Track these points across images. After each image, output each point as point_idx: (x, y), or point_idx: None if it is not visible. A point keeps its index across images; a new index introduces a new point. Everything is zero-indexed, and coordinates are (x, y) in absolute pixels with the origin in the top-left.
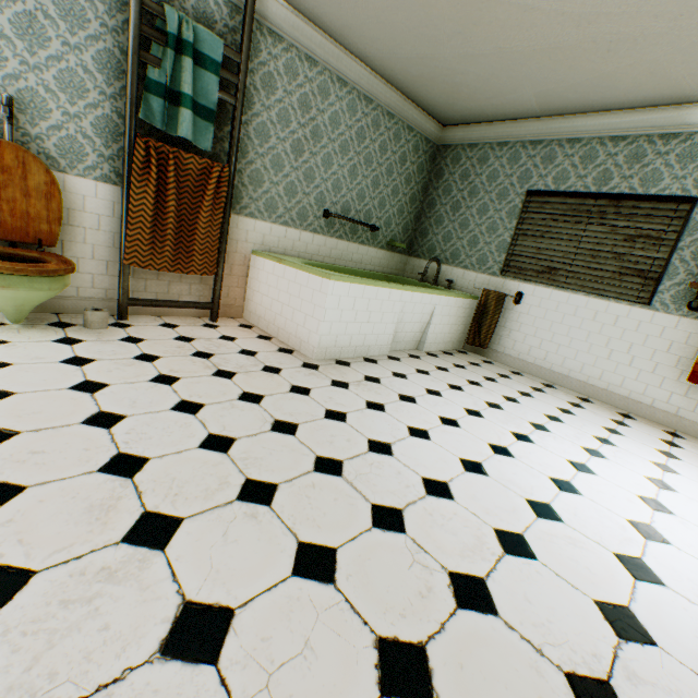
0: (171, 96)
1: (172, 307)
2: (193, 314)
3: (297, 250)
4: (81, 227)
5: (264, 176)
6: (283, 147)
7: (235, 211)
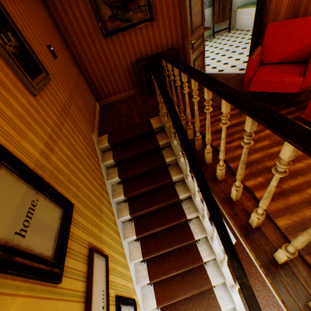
0: None
1: (221, 31)
2: (224, 32)
3: (249, 1)
4: (205, 20)
5: None
6: None
7: None
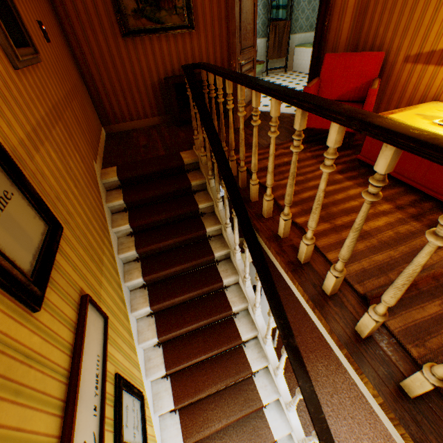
0: (277, 8)
1: (276, 70)
2: (279, 72)
3: (309, 41)
4: (258, 53)
5: (298, 18)
6: (304, 4)
7: (290, 34)
